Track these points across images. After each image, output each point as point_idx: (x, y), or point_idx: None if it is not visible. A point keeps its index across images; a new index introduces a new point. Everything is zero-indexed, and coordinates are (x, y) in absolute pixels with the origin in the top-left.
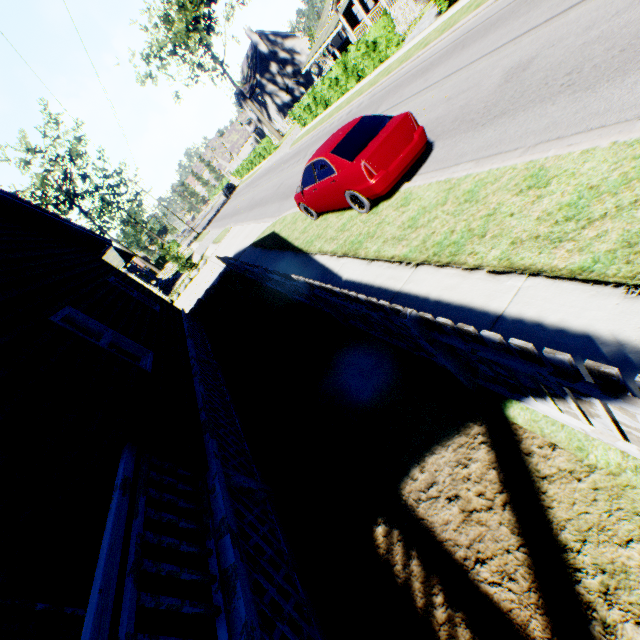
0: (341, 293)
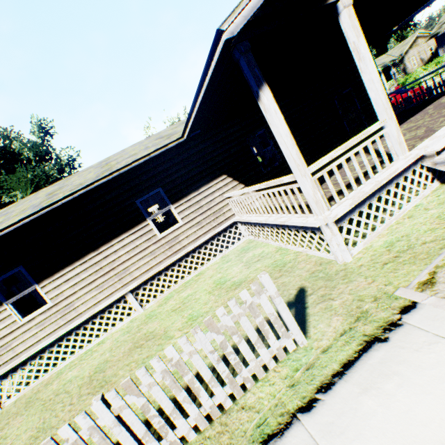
0: (430, 87)
